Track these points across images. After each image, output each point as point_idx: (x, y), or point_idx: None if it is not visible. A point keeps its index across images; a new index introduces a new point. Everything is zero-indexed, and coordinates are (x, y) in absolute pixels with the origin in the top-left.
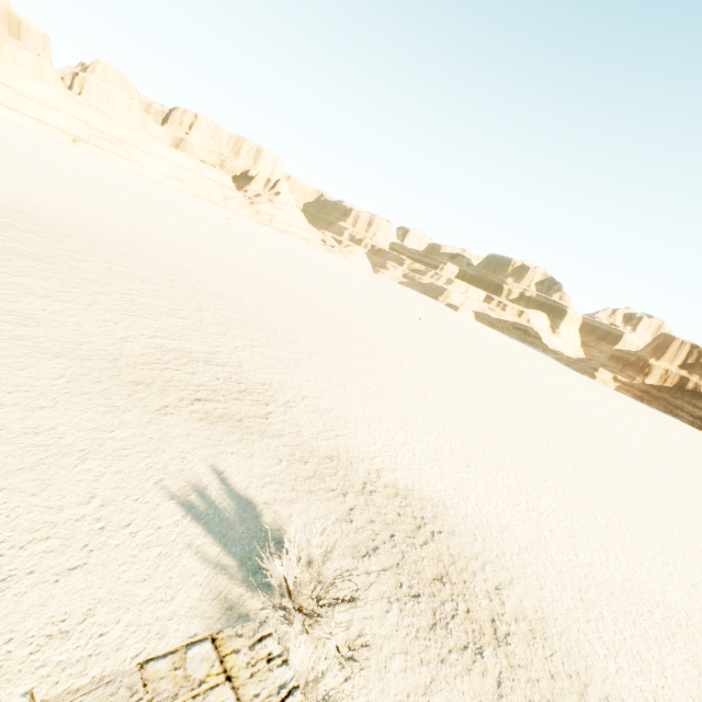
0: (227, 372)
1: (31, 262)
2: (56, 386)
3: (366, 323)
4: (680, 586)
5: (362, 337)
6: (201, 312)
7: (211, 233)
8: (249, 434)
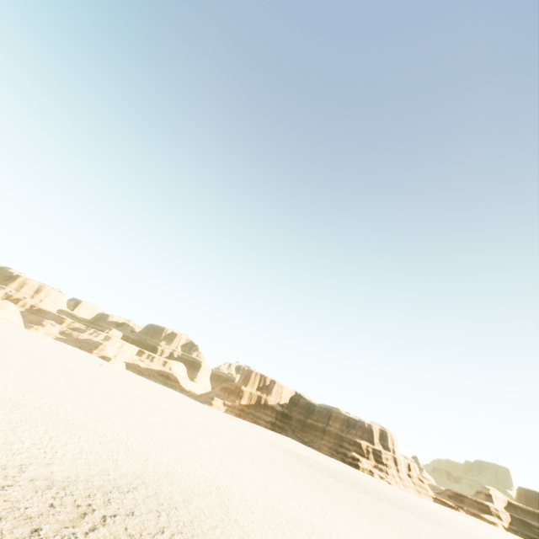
0: None
1: None
2: None
3: None
4: (153, 440)
5: None
6: None
7: None
8: None
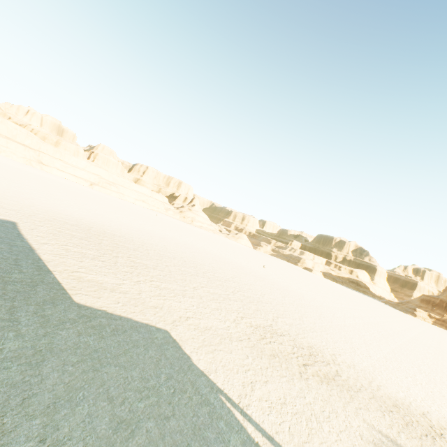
0: (290, 340)
1: (156, 271)
2: (253, 364)
3: (291, 288)
4: None
5: (301, 300)
6: (235, 294)
7: (179, 234)
8: (349, 391)
